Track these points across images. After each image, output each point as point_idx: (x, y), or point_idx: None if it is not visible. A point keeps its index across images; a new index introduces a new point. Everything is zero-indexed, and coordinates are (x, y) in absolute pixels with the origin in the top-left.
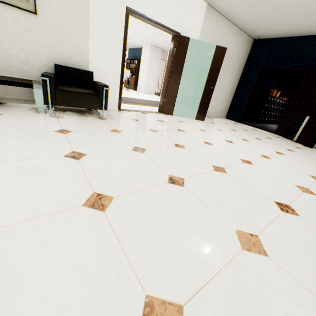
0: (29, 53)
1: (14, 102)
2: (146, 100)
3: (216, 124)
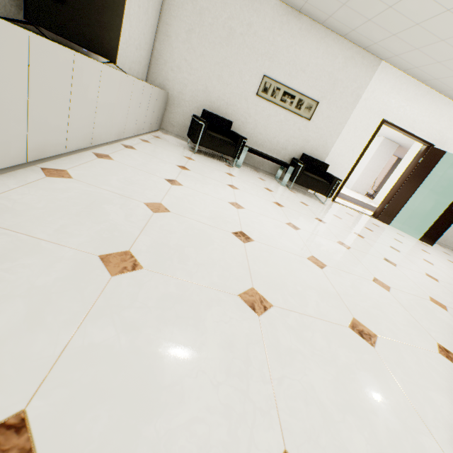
0: (290, 143)
1: (262, 172)
2: (355, 199)
3: (450, 256)
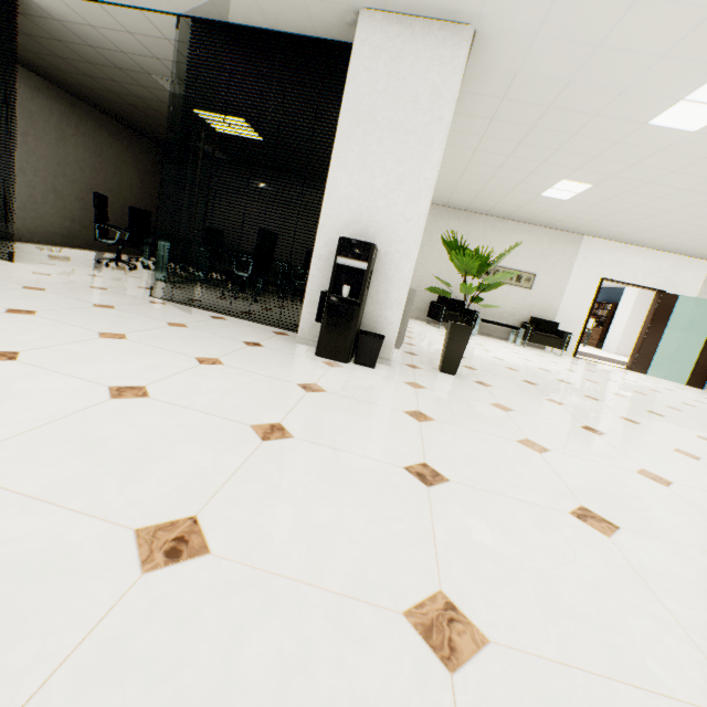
0: (517, 310)
1: (495, 338)
2: (613, 359)
3: None
